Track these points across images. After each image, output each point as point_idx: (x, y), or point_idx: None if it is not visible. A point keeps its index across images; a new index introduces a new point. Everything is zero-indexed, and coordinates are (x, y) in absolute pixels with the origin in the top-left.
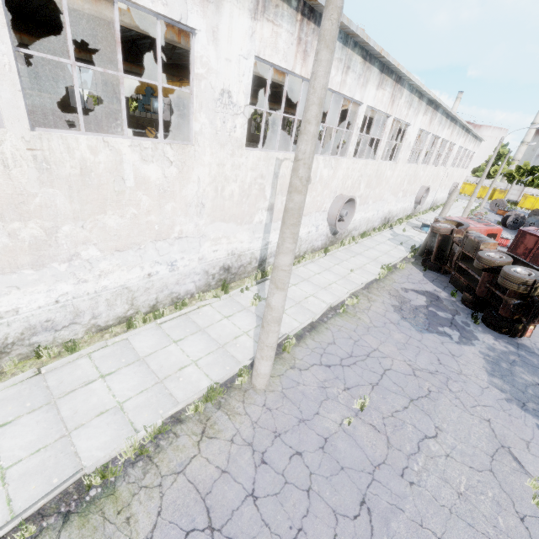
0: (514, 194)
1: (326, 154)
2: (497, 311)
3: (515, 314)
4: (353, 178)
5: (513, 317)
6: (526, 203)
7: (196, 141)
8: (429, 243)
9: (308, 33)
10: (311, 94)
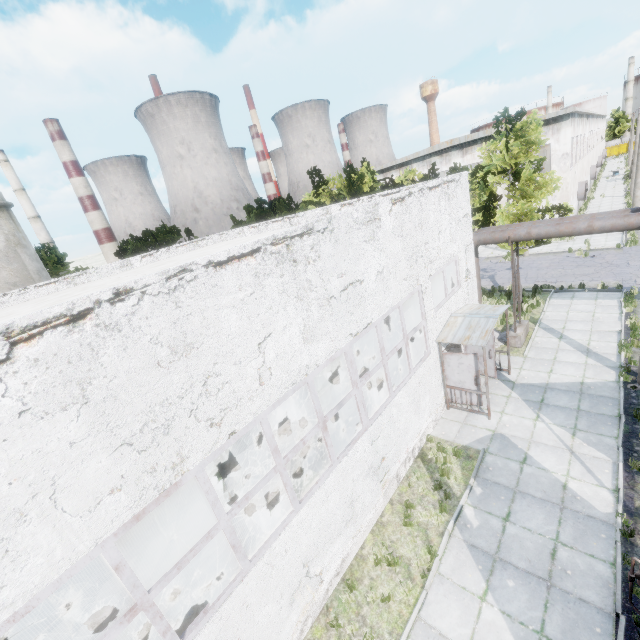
0: None
1: None
2: None
3: None
4: (591, 158)
5: None
6: None
7: (585, 156)
8: None
9: (589, 121)
10: (637, 132)
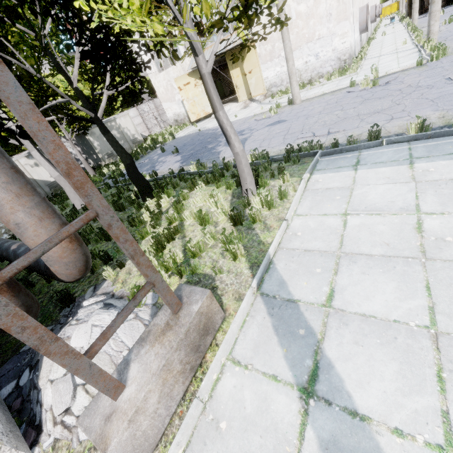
0: None
1: None
2: None
3: None
4: None
5: None
6: None
7: None
8: (410, 9)
9: None
10: None
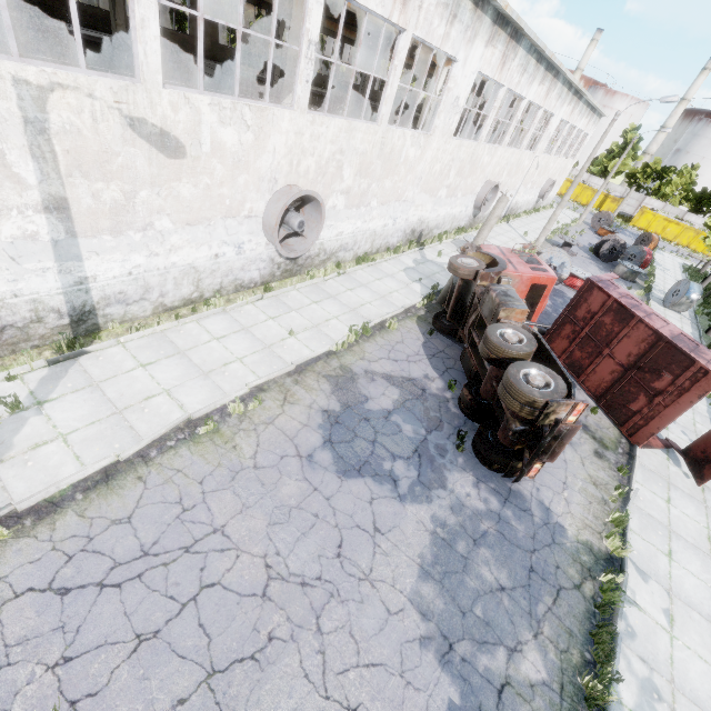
0: (632, 205)
1: (290, 99)
2: (497, 429)
3: (518, 443)
4: (319, 154)
5: (514, 446)
6: (642, 220)
7: None
8: (452, 287)
9: None
10: None
